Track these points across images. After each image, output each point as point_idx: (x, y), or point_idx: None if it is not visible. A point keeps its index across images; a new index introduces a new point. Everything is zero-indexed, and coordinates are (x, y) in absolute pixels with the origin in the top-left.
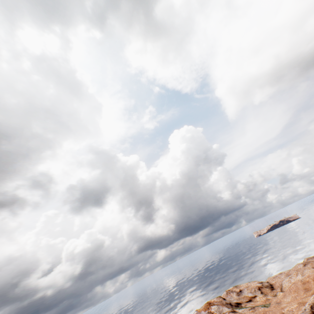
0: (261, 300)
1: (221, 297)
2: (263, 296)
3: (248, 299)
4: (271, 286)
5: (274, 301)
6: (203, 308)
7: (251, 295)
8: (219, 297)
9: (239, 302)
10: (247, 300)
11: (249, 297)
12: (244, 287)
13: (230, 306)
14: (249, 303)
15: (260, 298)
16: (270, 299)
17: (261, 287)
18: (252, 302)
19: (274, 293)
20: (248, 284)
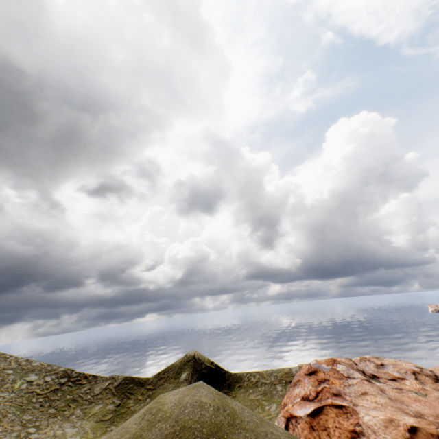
0: (412, 385)
1: (352, 361)
2: (418, 383)
3: (392, 377)
4: (436, 377)
5: (435, 395)
6: (326, 362)
7: (397, 375)
8: (349, 360)
9: (376, 376)
10: (388, 378)
11: (394, 376)
12: (388, 362)
13: (362, 374)
14: (392, 382)
15: (411, 383)
16: (427, 390)
17: (417, 372)
18: (397, 383)
19: (437, 387)
20: (396, 362)
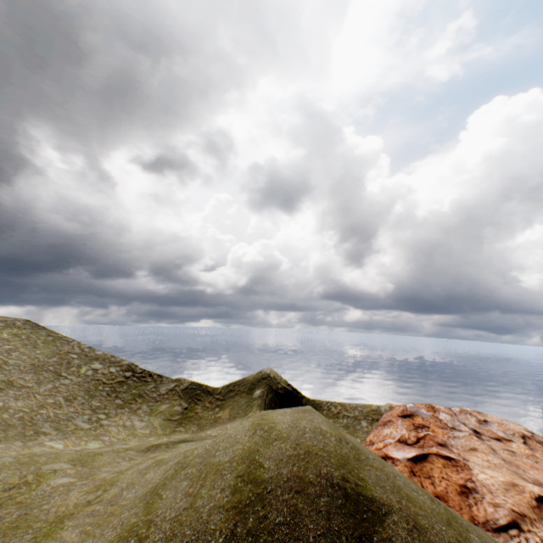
0: (520, 450)
1: (452, 411)
2: (527, 448)
3: (496, 437)
4: None
5: None
6: (426, 408)
7: (503, 435)
8: (449, 409)
9: (478, 432)
10: (492, 437)
11: (499, 436)
12: (493, 420)
13: None
14: (496, 442)
15: (519, 447)
16: (538, 458)
17: (528, 437)
18: (502, 444)
19: None
20: (502, 421)
